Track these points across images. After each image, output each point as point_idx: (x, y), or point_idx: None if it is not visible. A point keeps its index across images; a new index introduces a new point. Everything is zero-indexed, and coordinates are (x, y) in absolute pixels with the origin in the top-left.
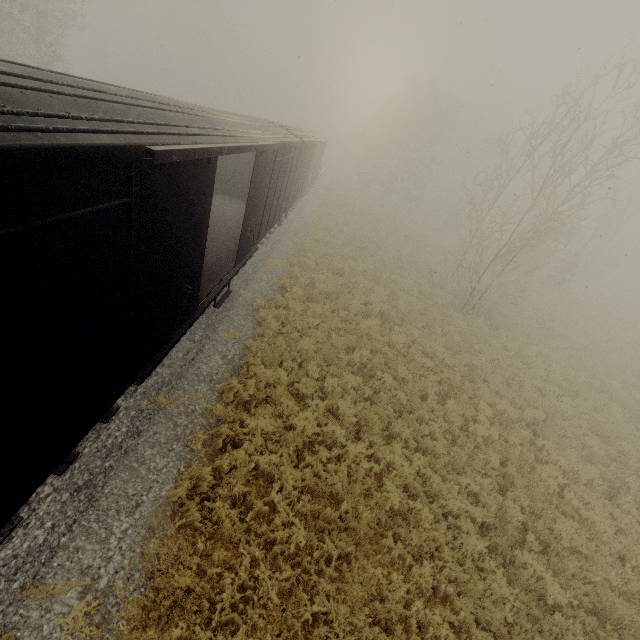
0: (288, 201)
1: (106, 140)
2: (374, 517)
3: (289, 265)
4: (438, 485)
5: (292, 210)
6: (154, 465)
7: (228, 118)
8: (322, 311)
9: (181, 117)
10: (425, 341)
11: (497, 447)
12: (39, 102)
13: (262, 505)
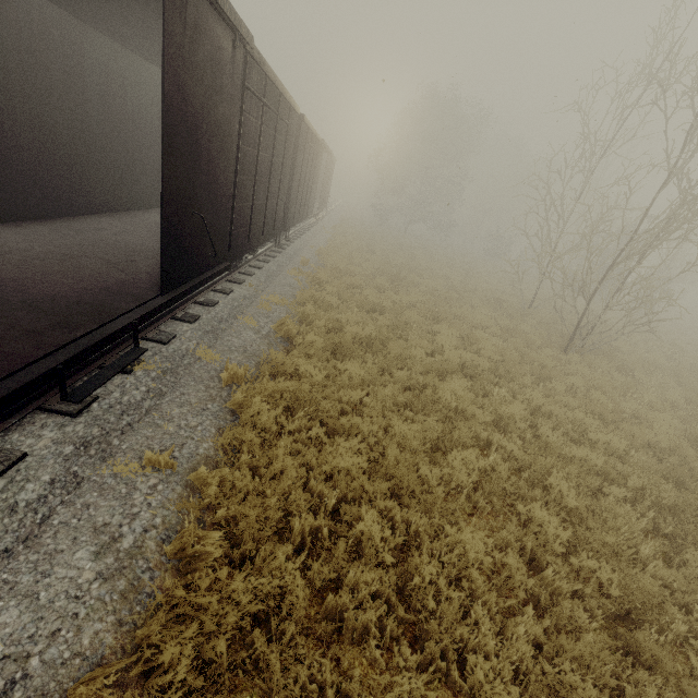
0: (288, 212)
1: None
2: None
3: (296, 303)
4: None
5: (297, 238)
6: None
7: None
8: (363, 374)
9: None
10: (556, 410)
11: None
12: None
13: None
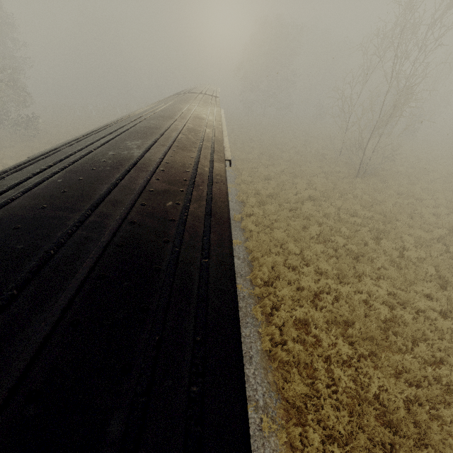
0: None
1: (220, 166)
2: (376, 326)
3: (236, 184)
4: (404, 296)
5: None
6: (244, 334)
7: (192, 107)
8: (274, 208)
9: (193, 124)
10: (347, 206)
11: (428, 261)
12: (182, 158)
13: (312, 338)
